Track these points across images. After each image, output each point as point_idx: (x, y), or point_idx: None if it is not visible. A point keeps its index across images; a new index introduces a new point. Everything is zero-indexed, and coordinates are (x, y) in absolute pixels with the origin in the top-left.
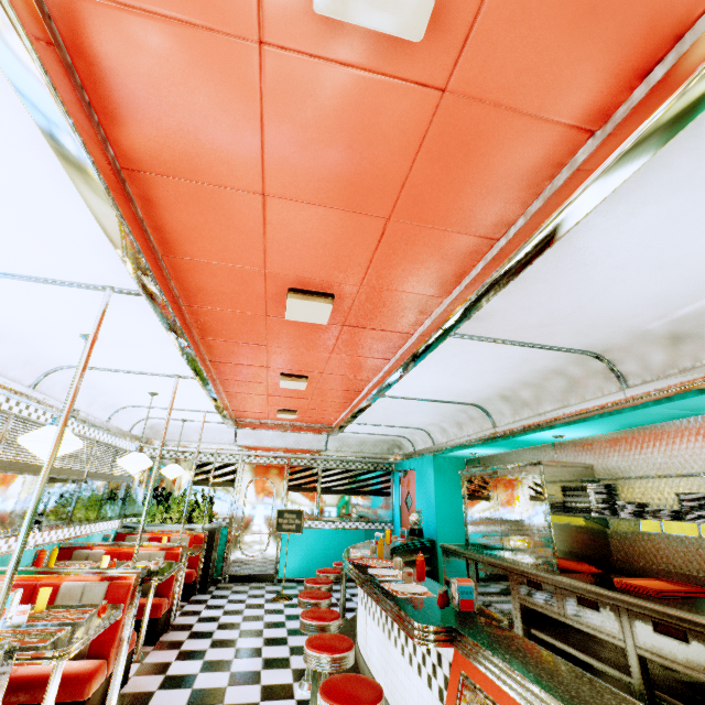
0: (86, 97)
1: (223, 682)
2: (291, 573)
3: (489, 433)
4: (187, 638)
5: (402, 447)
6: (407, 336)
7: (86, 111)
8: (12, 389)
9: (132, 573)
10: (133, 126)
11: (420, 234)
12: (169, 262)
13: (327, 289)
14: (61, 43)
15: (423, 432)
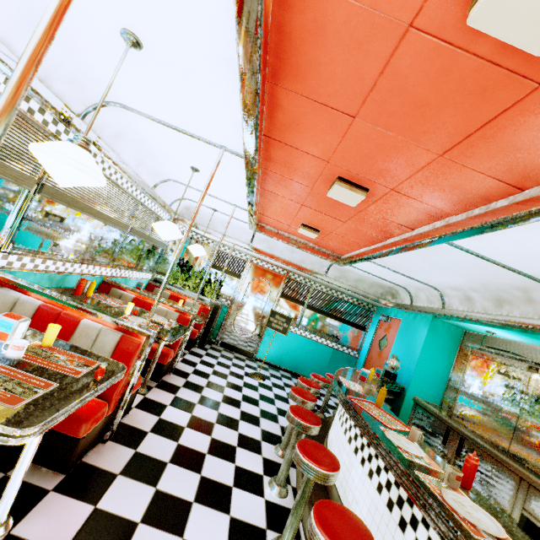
0: None
1: (203, 446)
2: (266, 357)
3: None
4: (183, 385)
5: (396, 297)
6: None
7: None
8: (57, 107)
9: (144, 333)
10: None
11: None
12: None
13: None
14: None
15: (435, 292)
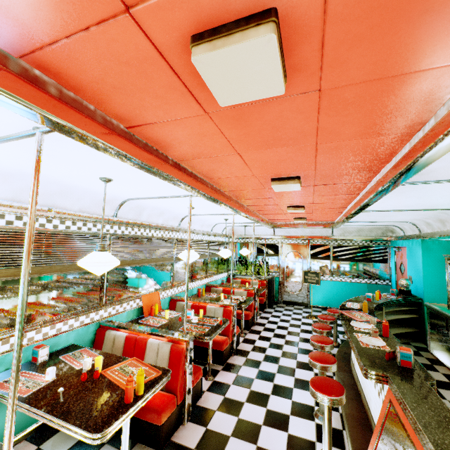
0: (154, 148)
1: (278, 354)
2: (317, 303)
3: None
4: (263, 330)
5: (394, 232)
6: (365, 183)
7: (156, 157)
8: (172, 229)
9: (231, 305)
10: (173, 150)
11: (344, 144)
12: (209, 181)
13: (294, 175)
14: (140, 139)
15: (410, 223)
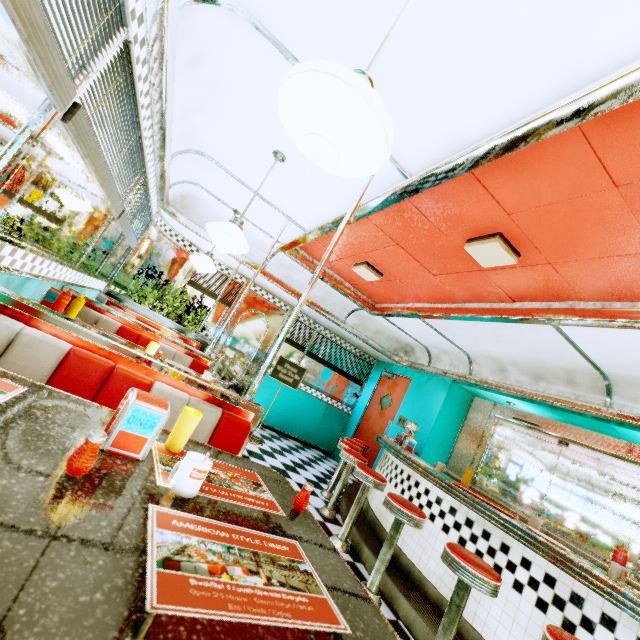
0: None
1: None
2: None
3: (594, 408)
4: None
5: (410, 354)
6: None
7: None
8: None
9: (252, 409)
10: None
11: None
12: None
13: None
14: None
15: (464, 358)
